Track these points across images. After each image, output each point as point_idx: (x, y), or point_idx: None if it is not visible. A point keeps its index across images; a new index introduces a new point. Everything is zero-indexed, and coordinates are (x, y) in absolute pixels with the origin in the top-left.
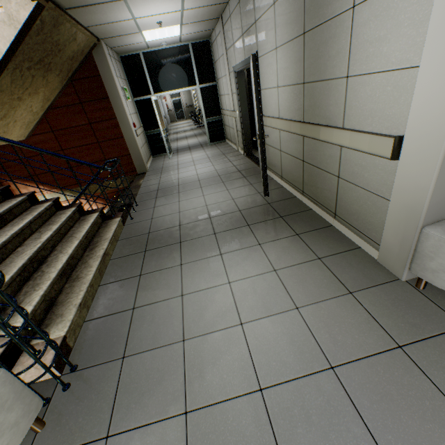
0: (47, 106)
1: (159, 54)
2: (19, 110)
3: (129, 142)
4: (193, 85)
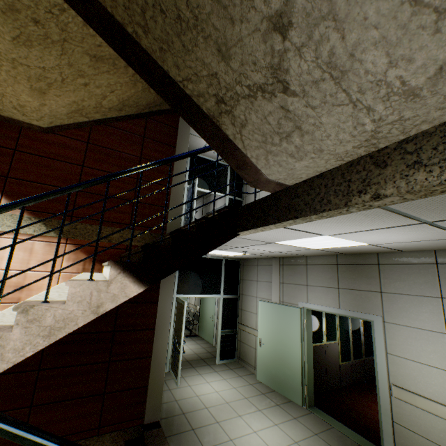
0: (111, 115)
1: (204, 161)
2: (109, 75)
3: (174, 194)
4: (224, 193)
